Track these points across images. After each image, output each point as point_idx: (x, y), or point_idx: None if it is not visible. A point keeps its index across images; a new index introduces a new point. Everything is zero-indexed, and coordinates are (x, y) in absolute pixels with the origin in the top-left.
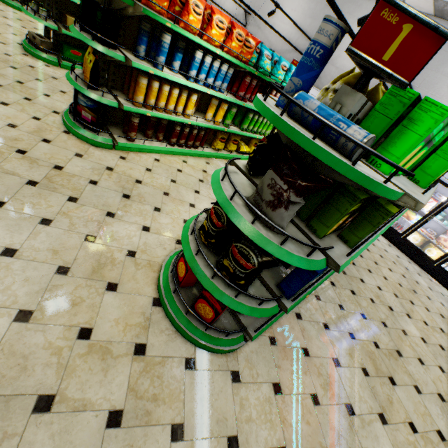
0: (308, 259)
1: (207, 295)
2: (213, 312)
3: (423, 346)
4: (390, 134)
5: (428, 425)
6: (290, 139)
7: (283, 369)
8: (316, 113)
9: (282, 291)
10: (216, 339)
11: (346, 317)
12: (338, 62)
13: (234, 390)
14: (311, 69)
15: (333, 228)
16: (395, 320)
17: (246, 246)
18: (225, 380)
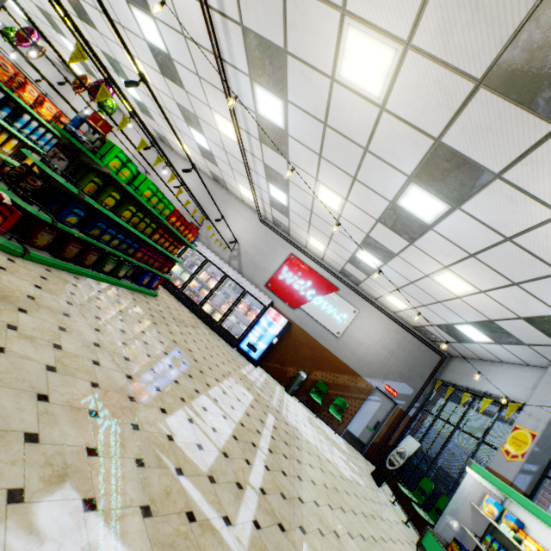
0: (67, 183)
1: (1, 209)
2: (4, 219)
3: (179, 333)
4: (107, 153)
5: (156, 337)
6: (69, 145)
7: (53, 278)
8: (71, 128)
9: (58, 220)
10: (1, 238)
11: (121, 299)
12: (163, 187)
13: (9, 262)
14: (77, 122)
15: (89, 190)
16: (164, 320)
17: (36, 178)
18: (3, 257)
